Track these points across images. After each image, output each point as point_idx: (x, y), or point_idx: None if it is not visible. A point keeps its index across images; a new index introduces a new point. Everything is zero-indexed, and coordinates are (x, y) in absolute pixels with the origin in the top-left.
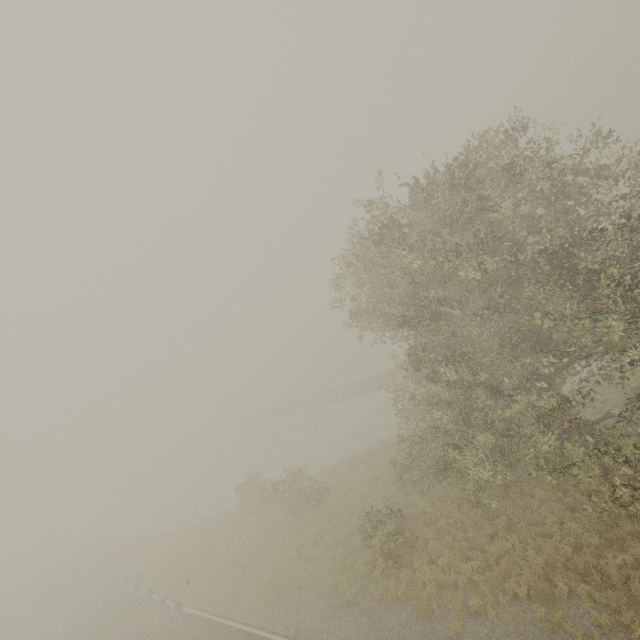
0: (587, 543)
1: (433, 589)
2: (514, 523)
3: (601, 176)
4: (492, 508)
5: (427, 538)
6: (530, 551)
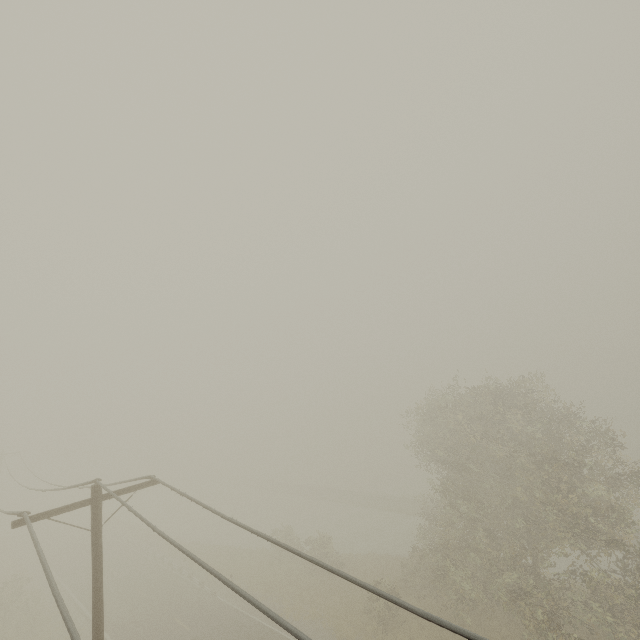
0: None
1: None
2: None
3: (580, 431)
4: (467, 628)
5: (412, 627)
6: None
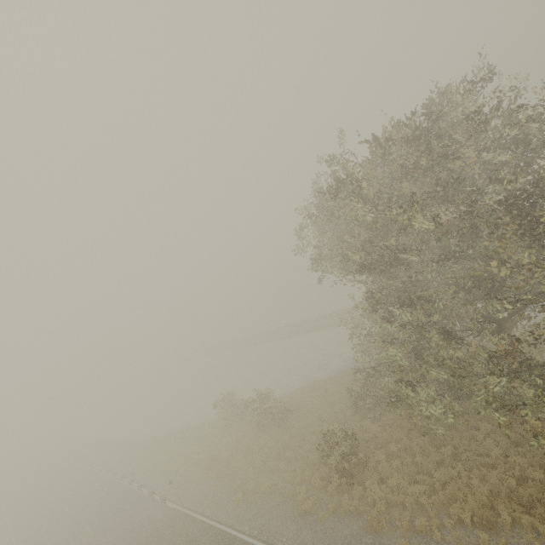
0: (531, 477)
1: (382, 507)
2: (460, 452)
3: None
4: (439, 437)
5: (378, 460)
6: (475, 480)
